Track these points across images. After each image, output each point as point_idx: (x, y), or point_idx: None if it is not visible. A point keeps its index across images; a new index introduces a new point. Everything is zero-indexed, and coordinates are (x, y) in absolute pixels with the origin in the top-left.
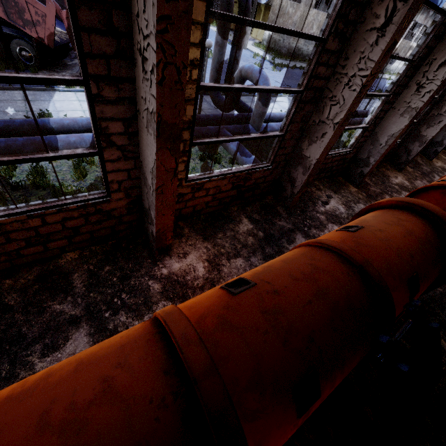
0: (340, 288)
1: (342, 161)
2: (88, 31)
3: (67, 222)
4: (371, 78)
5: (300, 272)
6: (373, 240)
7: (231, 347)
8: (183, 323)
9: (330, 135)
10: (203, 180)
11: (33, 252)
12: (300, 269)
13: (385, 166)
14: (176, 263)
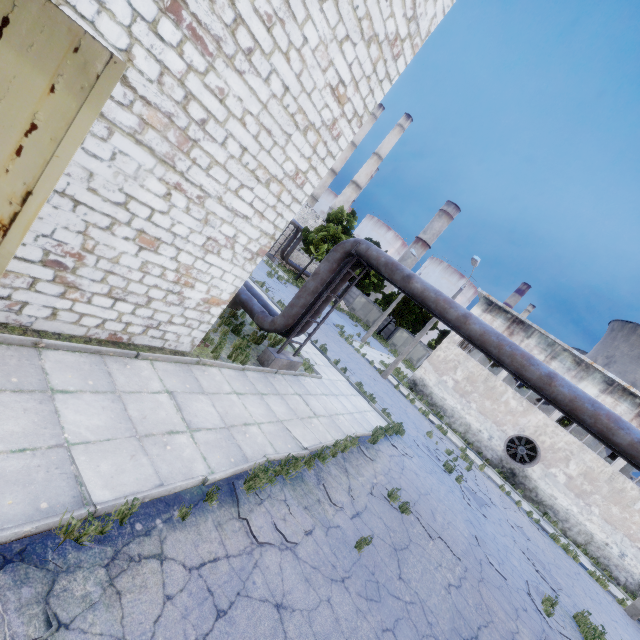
0: None
1: None
2: None
3: None
4: None
5: None
6: None
7: None
8: None
9: None
10: None
11: None
12: None
13: None
14: None
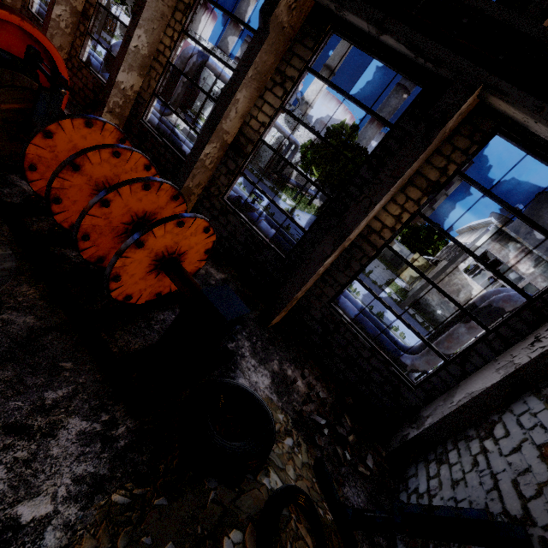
0: None
1: None
2: None
3: None
4: None
5: None
6: None
7: None
8: None
9: None
10: None
11: None
12: None
13: None
14: None
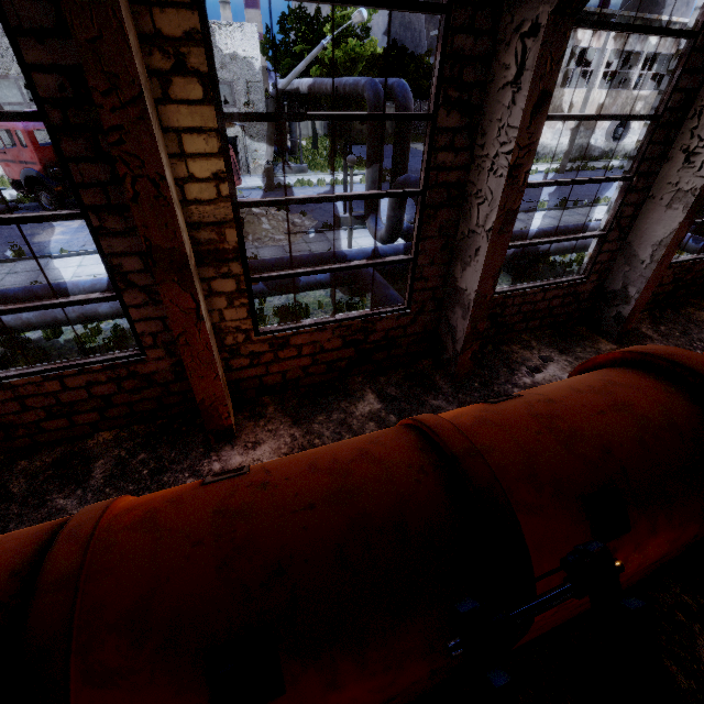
0: (388, 491)
1: (572, 297)
2: (76, 161)
3: (94, 388)
4: (523, 153)
5: (330, 460)
6: (519, 417)
7: (128, 555)
8: (95, 512)
9: (485, 250)
10: (286, 332)
11: (57, 427)
12: (336, 455)
13: (695, 303)
14: (238, 455)
